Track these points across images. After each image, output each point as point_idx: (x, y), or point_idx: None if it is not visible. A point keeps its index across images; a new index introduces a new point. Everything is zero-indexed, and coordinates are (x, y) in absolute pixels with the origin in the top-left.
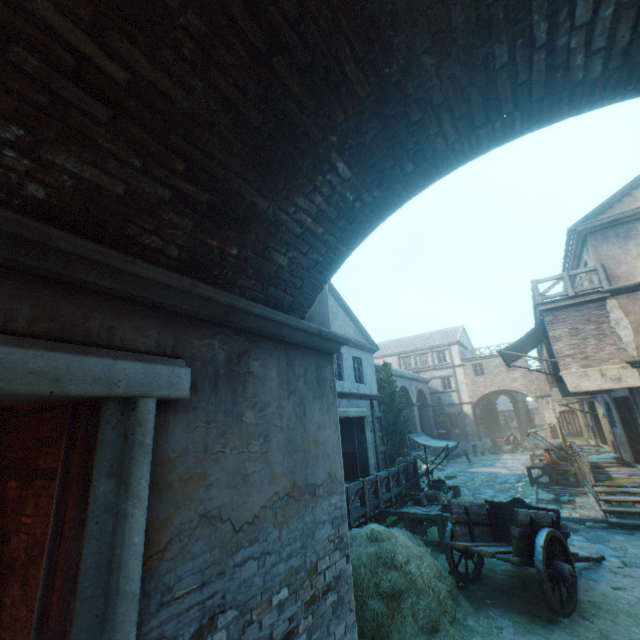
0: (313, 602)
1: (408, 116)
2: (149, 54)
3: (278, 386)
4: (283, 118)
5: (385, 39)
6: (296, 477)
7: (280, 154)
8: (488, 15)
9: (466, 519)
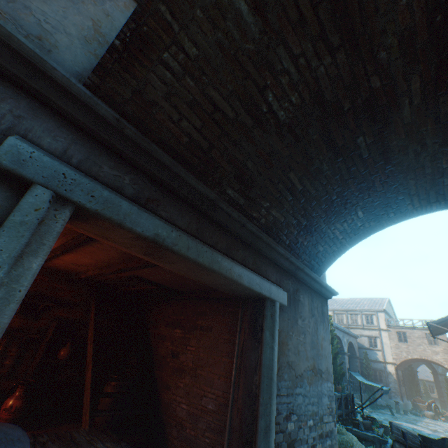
0: (321, 437)
1: (396, 197)
2: (310, 182)
3: (308, 310)
4: (343, 197)
5: (394, 175)
6: (314, 362)
7: (337, 208)
8: (442, 171)
9: (403, 441)
